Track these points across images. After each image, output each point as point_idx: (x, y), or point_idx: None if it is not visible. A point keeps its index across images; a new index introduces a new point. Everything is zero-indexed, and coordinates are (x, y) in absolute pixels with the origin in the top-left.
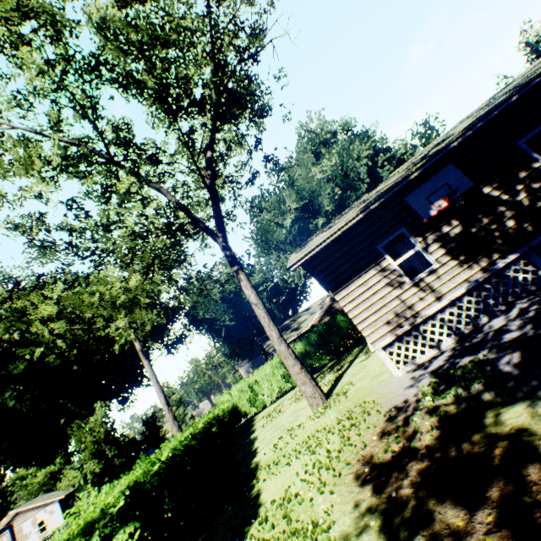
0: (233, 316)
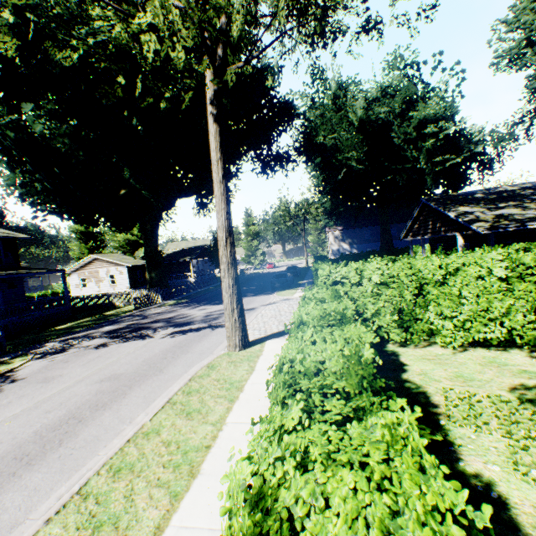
0: (363, 158)
